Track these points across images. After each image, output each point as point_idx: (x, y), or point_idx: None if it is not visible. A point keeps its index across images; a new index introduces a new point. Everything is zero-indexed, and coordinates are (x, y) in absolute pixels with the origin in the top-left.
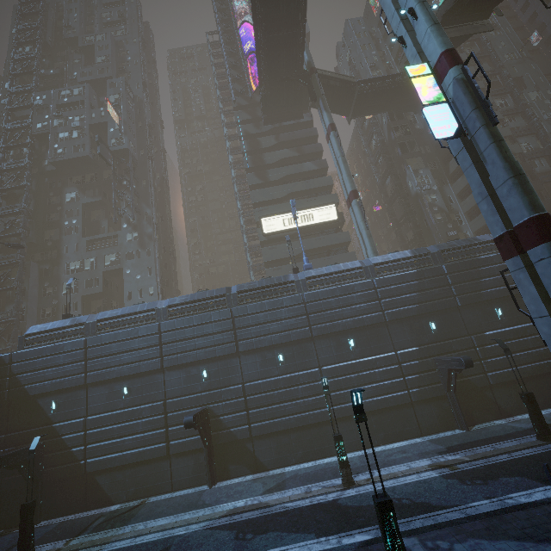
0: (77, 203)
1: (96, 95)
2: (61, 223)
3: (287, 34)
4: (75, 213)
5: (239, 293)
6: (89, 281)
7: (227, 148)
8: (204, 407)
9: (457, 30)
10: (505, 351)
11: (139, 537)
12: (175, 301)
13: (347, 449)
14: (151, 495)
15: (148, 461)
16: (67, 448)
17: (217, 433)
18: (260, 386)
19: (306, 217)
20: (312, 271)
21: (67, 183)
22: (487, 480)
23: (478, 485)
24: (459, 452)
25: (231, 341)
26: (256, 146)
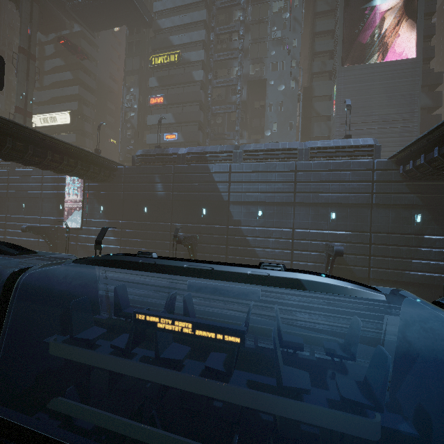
0: None
1: None
2: None
3: None
4: None
5: None
6: None
7: None
8: None
9: None
10: None
11: None
12: None
13: None
14: None
15: None
16: None
17: None
18: None
19: (52, 119)
20: None
21: None
22: None
23: None
24: None
25: None
26: (42, 54)
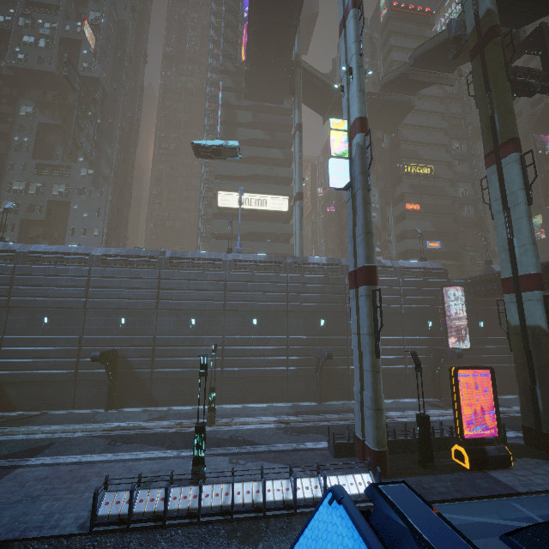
0: (32, 120)
1: (75, 4)
2: (10, 136)
3: (280, 21)
4: (28, 130)
5: (172, 258)
6: (31, 205)
7: (206, 109)
8: (115, 348)
9: (425, 75)
10: None
11: (31, 435)
12: (110, 252)
13: (227, 402)
14: (53, 409)
15: (56, 382)
16: None
17: (122, 371)
18: (169, 341)
19: (260, 201)
20: (240, 255)
21: (24, 94)
22: (301, 434)
23: (293, 435)
24: (301, 416)
25: (153, 298)
26: (233, 118)
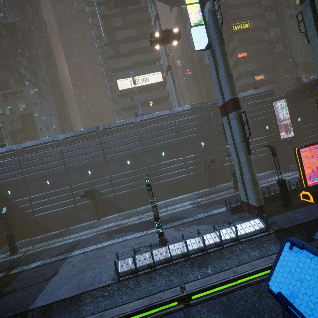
0: None
1: None
2: None
3: None
4: None
5: (104, 129)
6: (11, 121)
7: (90, 25)
8: (91, 188)
9: None
10: (228, 156)
11: (66, 241)
12: (67, 135)
13: (160, 200)
14: (71, 226)
15: (67, 213)
16: (23, 211)
17: (99, 198)
18: (118, 177)
19: (144, 79)
20: (144, 116)
21: None
22: (208, 207)
23: (204, 208)
24: (203, 197)
25: (101, 155)
26: (110, 26)
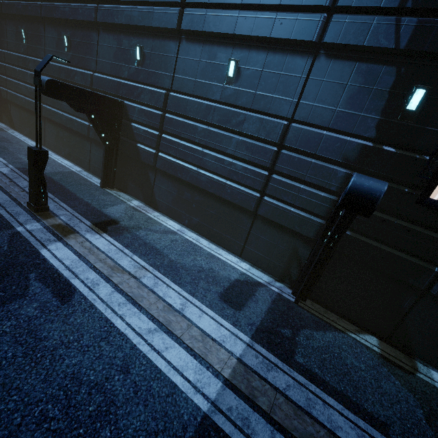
0: None
1: None
2: None
3: None
4: None
5: None
6: None
7: None
8: None
9: None
10: (35, 76)
11: None
12: None
13: (48, 146)
14: None
15: None
16: None
17: None
18: (11, 58)
19: None
20: None
21: None
22: None
23: None
24: (20, 174)
25: None
26: None
